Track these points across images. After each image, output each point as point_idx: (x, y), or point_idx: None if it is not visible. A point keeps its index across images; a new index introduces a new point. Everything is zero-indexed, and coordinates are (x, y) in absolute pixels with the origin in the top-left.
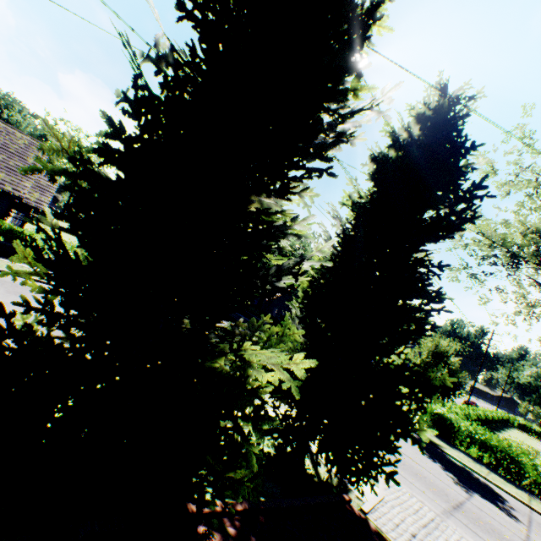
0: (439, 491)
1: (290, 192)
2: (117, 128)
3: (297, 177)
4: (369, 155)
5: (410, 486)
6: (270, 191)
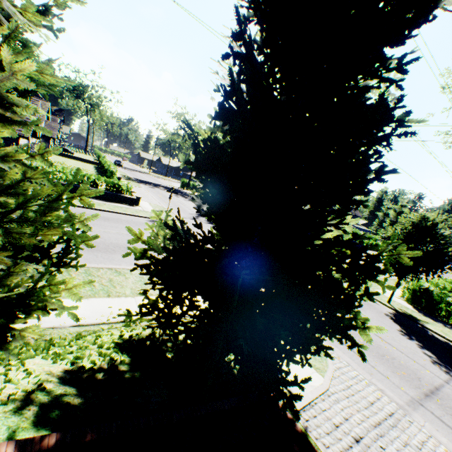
0: (410, 375)
1: None
2: None
3: None
4: None
5: (370, 371)
6: None
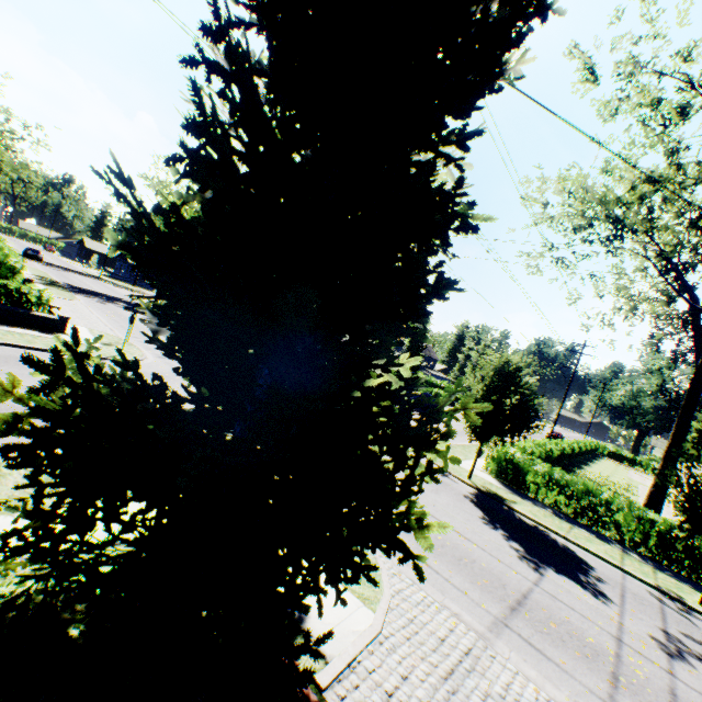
0: (494, 582)
1: None
2: None
3: None
4: None
5: (443, 588)
6: None
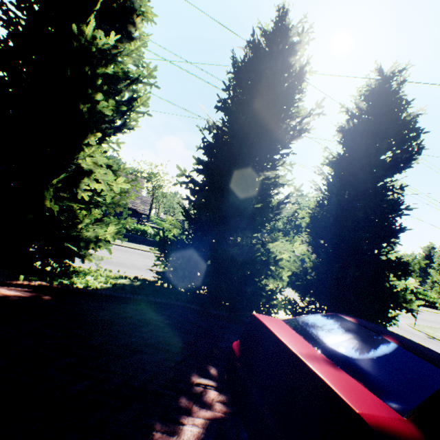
0: None
1: (276, 166)
2: (200, 160)
3: (277, 159)
4: (336, 129)
5: None
6: (267, 168)
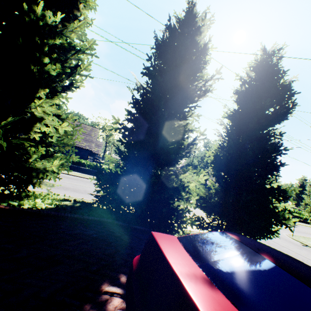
0: None
1: (186, 117)
2: (130, 112)
3: (187, 111)
4: (233, 92)
5: None
6: (180, 118)
